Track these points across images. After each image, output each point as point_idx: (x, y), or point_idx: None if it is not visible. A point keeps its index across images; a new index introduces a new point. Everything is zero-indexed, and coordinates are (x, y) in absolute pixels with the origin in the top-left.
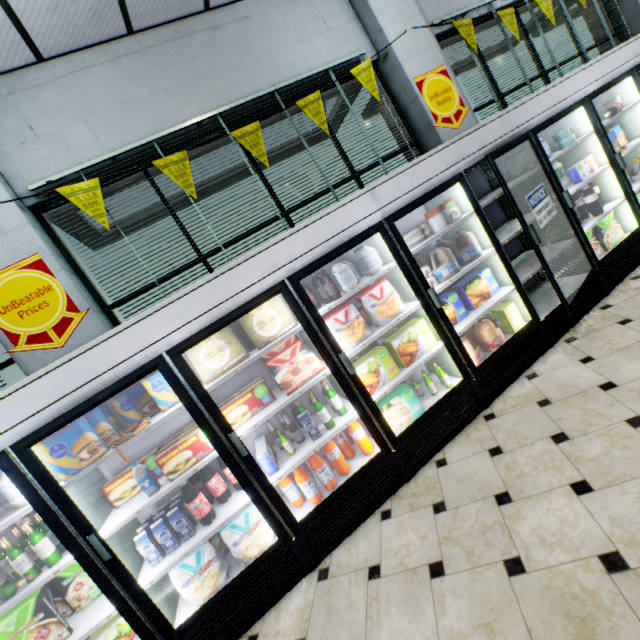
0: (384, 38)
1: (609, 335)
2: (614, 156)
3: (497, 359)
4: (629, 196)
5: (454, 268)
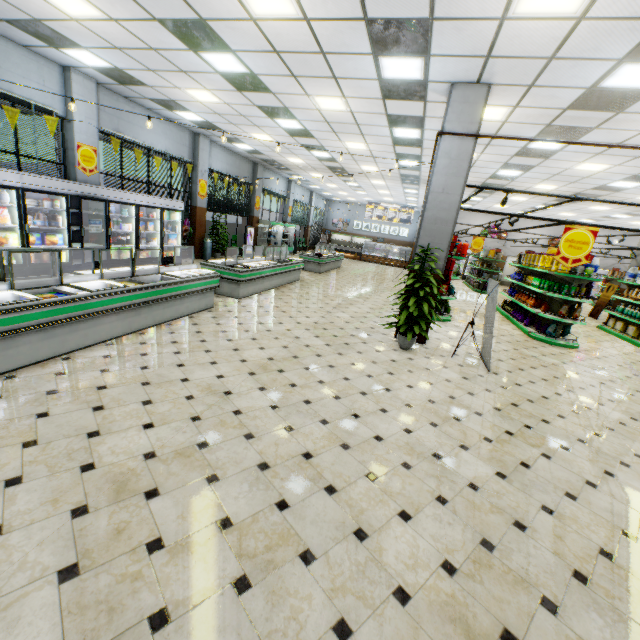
0: (73, 116)
1: None
2: (139, 230)
3: (45, 266)
4: (138, 246)
5: (45, 224)
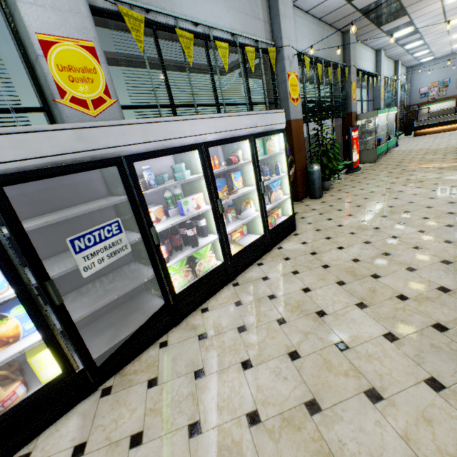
0: None
1: (128, 403)
2: (217, 201)
3: None
4: (222, 236)
5: None
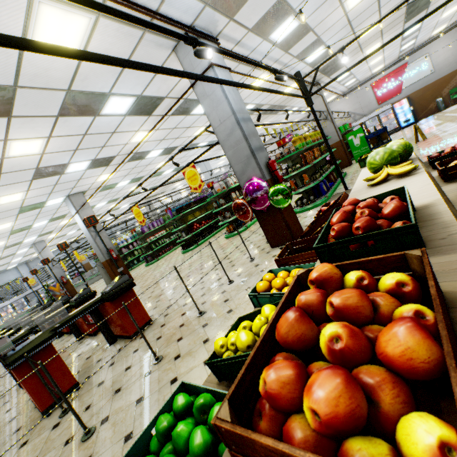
0: (23, 275)
1: None
2: None
3: None
4: None
5: (22, 306)
